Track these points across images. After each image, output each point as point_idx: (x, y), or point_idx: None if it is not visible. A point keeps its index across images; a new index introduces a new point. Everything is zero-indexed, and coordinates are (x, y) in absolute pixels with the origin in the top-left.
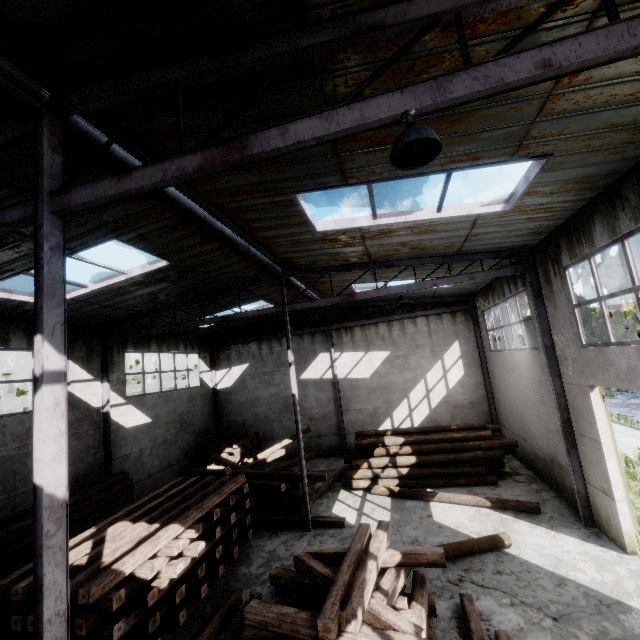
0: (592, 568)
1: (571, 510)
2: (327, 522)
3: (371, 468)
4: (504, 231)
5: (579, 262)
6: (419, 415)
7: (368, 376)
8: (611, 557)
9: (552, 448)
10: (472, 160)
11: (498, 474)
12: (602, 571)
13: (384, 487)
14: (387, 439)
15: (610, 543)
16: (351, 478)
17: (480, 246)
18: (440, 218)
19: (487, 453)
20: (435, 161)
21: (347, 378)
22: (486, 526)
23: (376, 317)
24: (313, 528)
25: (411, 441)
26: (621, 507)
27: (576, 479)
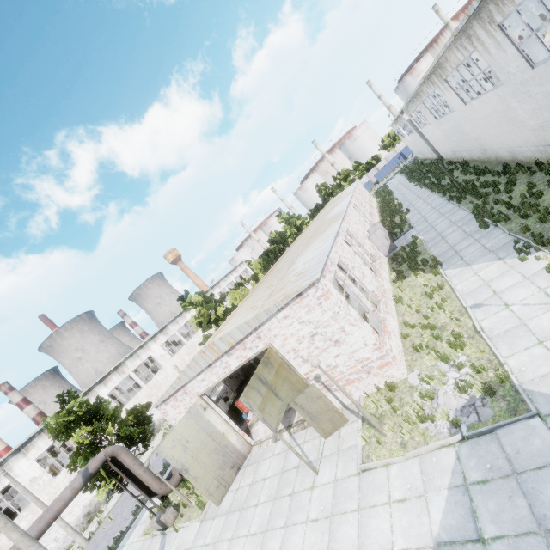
0: None
1: None
2: None
3: None
4: None
5: None
6: None
7: None
8: None
9: None
10: None
11: None
12: None
13: None
14: None
15: None
16: None
17: None
18: None
19: None
20: None
21: None
22: None
23: None
24: None
25: None
26: None
27: None
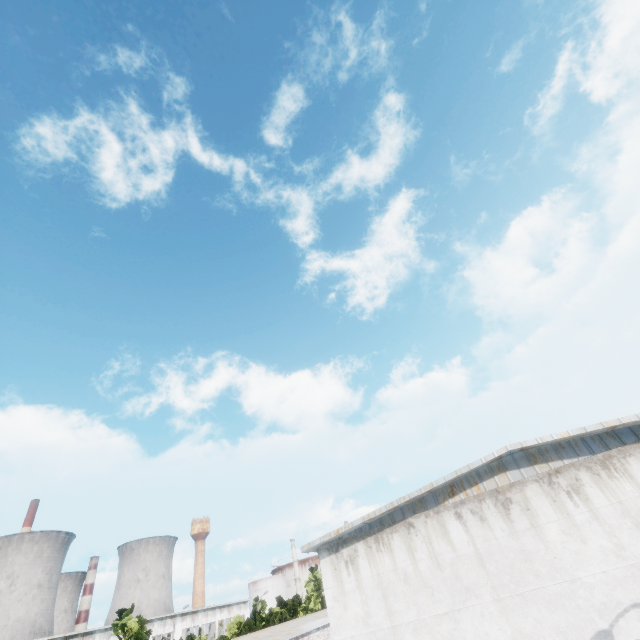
0: None
1: None
2: None
3: None
4: None
5: None
6: None
7: None
8: None
9: None
10: None
11: None
12: None
13: None
14: None
15: None
16: None
17: None
18: None
19: None
20: None
21: None
22: None
23: None
24: None
25: None
26: None
27: None
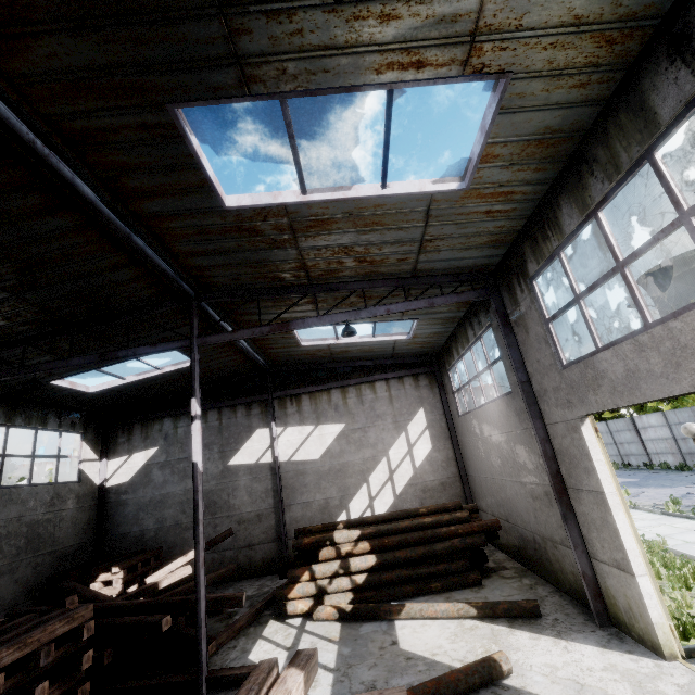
0: (628, 691)
1: (577, 606)
2: (233, 677)
3: (315, 580)
4: (462, 235)
5: (548, 264)
6: (382, 504)
7: (318, 456)
8: (647, 668)
9: (542, 521)
10: (415, 67)
11: (481, 570)
12: (643, 694)
13: (332, 607)
14: (338, 534)
15: (638, 646)
16: (285, 599)
17: (437, 263)
18: (386, 198)
19: (465, 541)
20: (367, 60)
21: (291, 460)
22: (473, 646)
23: (328, 382)
24: (209, 693)
25: (369, 533)
26: (644, 585)
27: (579, 555)
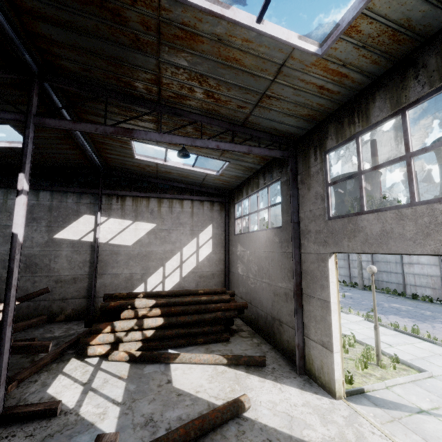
0: (318, 421)
1: (285, 360)
2: (29, 413)
3: (114, 332)
4: (293, 102)
5: (344, 143)
6: (171, 282)
7: (131, 243)
8: (326, 404)
9: (276, 308)
10: None
11: (229, 331)
12: (326, 423)
13: (125, 352)
14: (138, 301)
15: (320, 389)
16: (87, 344)
17: (264, 120)
18: (256, 35)
19: (225, 314)
20: None
21: (109, 243)
22: (224, 386)
23: (149, 192)
24: (2, 426)
25: (162, 303)
26: (337, 358)
27: (298, 334)
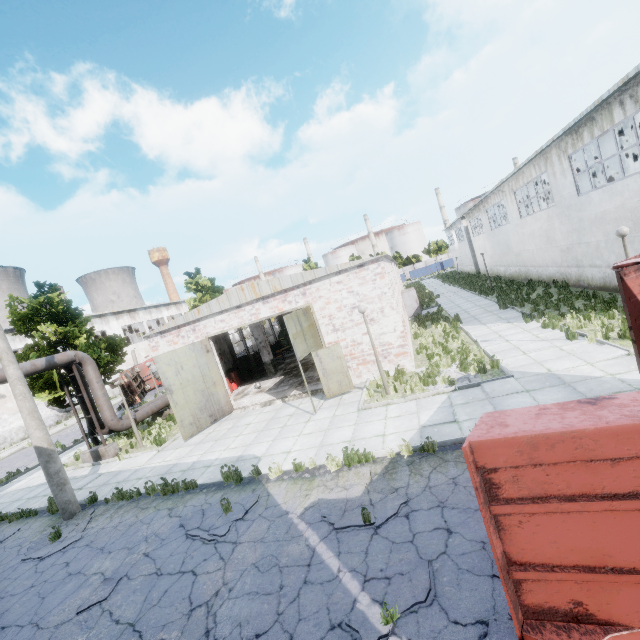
0: None
1: None
2: None
3: None
4: None
5: None
6: None
7: None
8: None
9: None
10: None
11: None
12: None
13: None
14: None
15: None
16: None
17: None
18: None
19: None
20: None
21: None
22: None
23: None
24: None
25: None
26: None
27: None
